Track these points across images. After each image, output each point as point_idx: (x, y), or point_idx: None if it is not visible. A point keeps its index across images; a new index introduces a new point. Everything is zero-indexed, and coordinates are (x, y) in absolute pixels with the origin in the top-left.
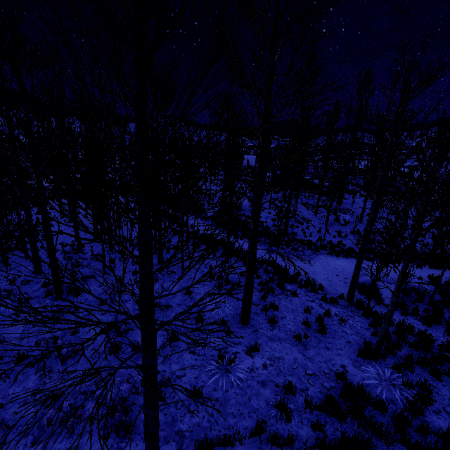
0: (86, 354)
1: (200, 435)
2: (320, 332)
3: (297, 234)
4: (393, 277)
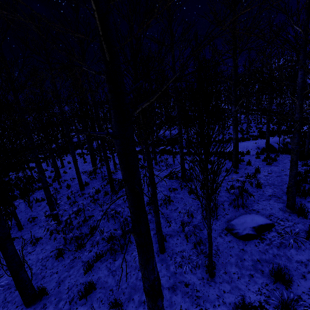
0: (174, 201)
1: (280, 192)
2: (274, 161)
3: None
4: (274, 141)
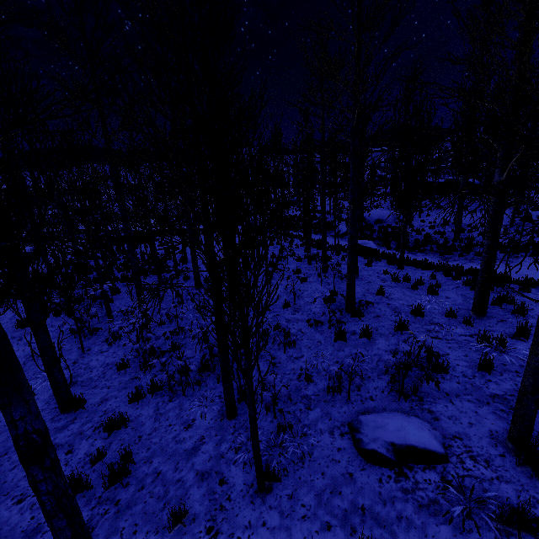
0: (305, 344)
1: None
2: None
3: (474, 239)
4: None
